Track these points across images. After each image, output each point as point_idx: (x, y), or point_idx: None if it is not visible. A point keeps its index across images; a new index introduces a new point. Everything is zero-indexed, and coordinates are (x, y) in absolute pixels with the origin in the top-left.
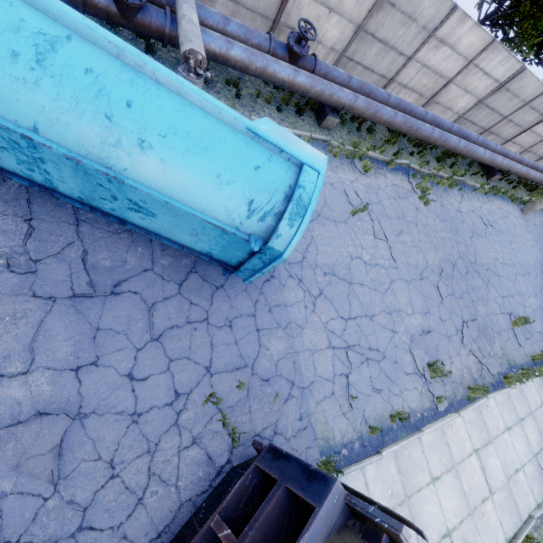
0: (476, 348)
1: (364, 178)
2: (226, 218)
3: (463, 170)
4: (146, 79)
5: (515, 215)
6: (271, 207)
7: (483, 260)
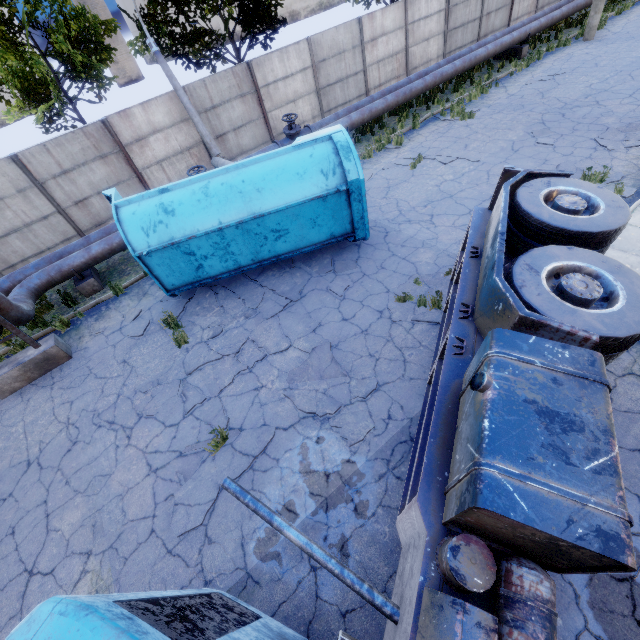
0: (632, 142)
1: (403, 149)
2: (318, 190)
3: (485, 75)
4: (242, 170)
5: (580, 49)
6: (333, 165)
7: (573, 97)
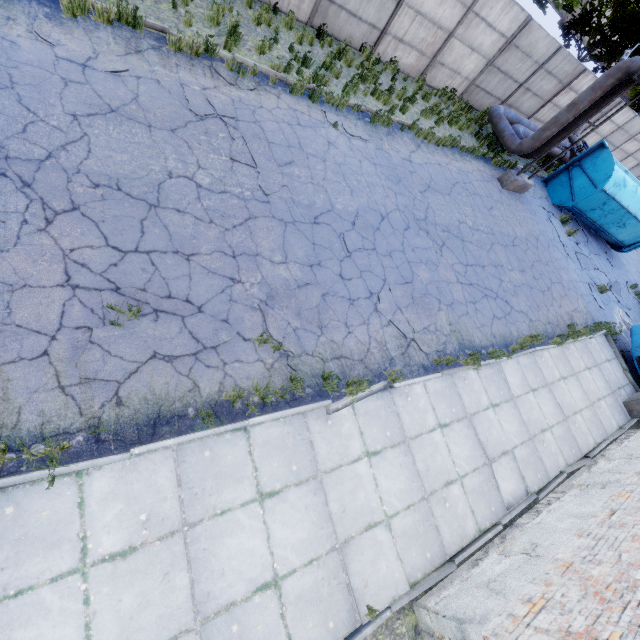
0: None
1: None
2: None
3: None
4: None
5: None
6: None
7: None
